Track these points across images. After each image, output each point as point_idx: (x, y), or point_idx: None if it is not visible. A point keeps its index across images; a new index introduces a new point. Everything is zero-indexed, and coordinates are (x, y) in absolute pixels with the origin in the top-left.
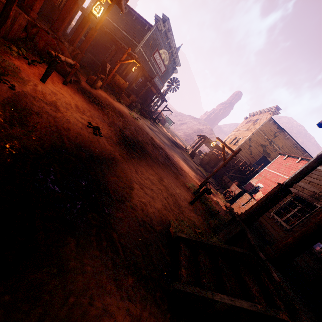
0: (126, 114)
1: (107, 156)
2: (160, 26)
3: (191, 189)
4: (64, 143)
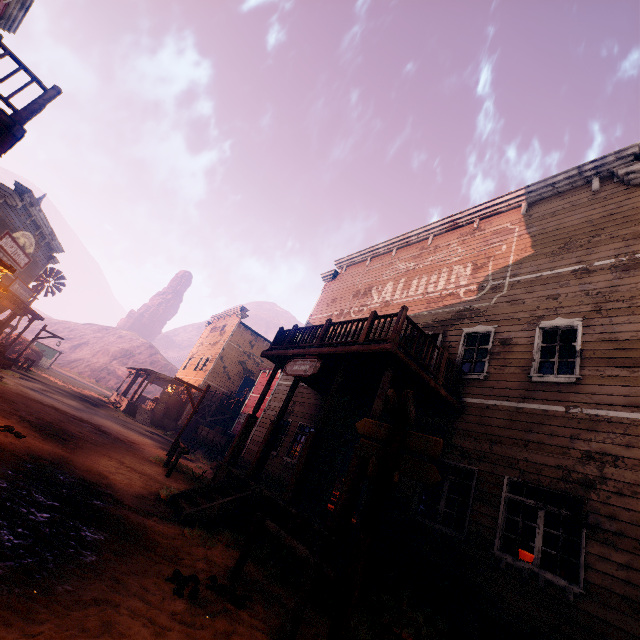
0: None
1: (57, 456)
2: (13, 201)
3: (161, 461)
4: (21, 457)
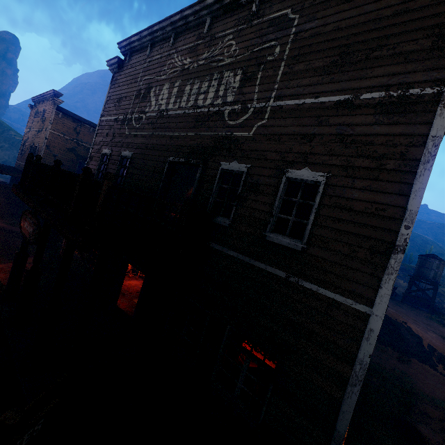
0: None
1: None
2: None
3: None
4: None
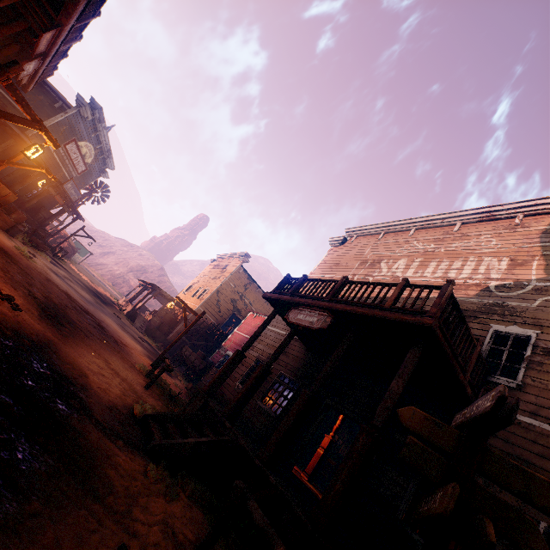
0: (14, 252)
1: (44, 339)
2: (85, 113)
3: (144, 370)
4: (3, 330)
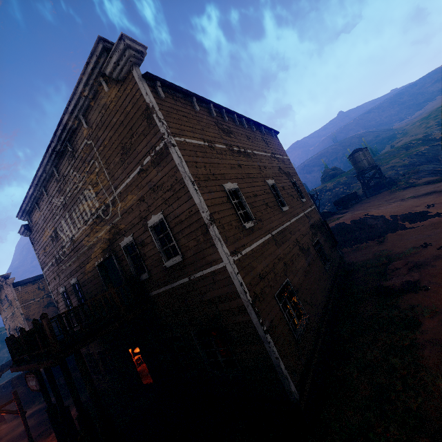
0: None
1: None
2: None
3: None
4: None
